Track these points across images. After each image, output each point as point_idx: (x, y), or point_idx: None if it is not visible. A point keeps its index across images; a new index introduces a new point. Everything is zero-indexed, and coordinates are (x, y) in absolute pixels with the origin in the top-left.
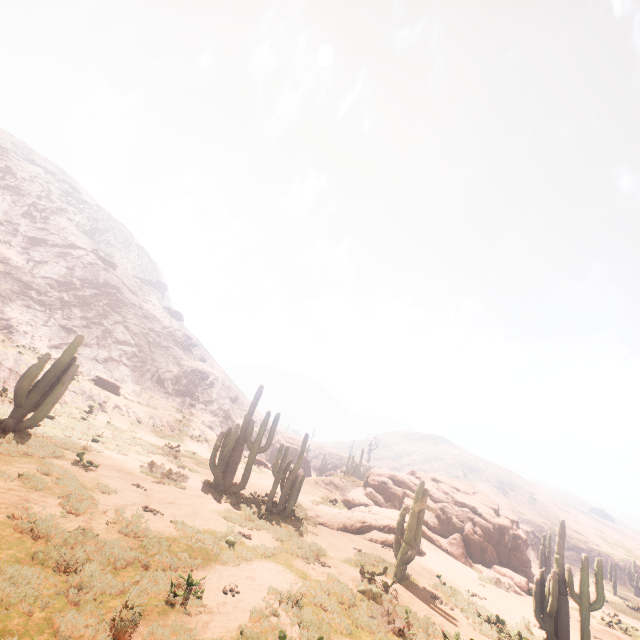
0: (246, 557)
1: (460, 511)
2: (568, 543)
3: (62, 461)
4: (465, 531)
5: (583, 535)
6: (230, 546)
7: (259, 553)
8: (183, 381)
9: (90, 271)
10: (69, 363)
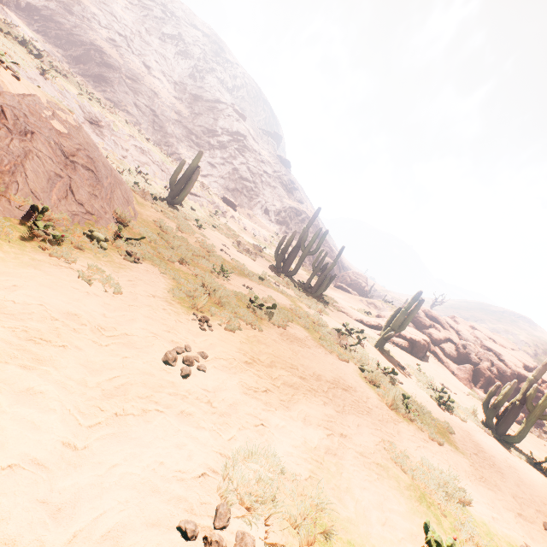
0: (266, 285)
1: (482, 352)
2: None
3: (188, 222)
4: (478, 366)
5: None
6: (260, 279)
7: (278, 290)
8: (282, 214)
9: (227, 122)
10: (196, 170)
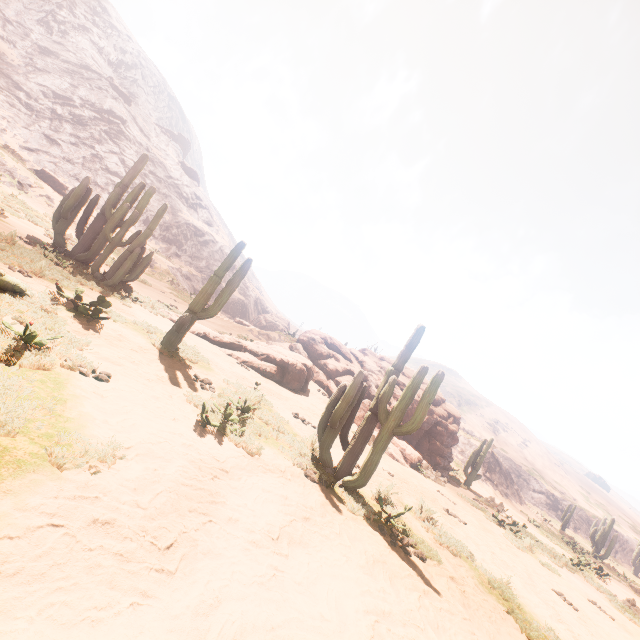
0: None
1: None
2: (541, 487)
3: None
4: None
5: (564, 487)
6: None
7: None
8: (173, 230)
9: (96, 95)
10: None
